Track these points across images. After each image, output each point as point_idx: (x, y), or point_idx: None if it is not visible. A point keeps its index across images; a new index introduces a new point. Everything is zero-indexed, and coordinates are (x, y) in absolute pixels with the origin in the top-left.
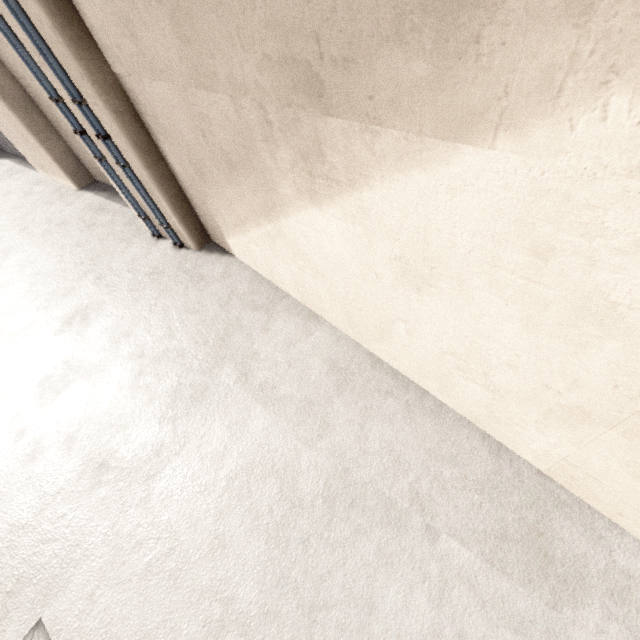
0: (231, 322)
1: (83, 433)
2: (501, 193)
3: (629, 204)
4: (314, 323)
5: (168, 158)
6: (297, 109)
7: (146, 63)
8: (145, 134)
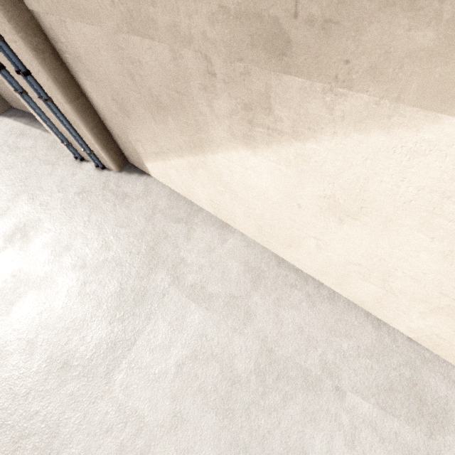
0: (158, 233)
1: (42, 338)
2: None
3: None
4: (227, 232)
5: (89, 93)
6: (250, 64)
7: (69, 3)
8: (65, 71)
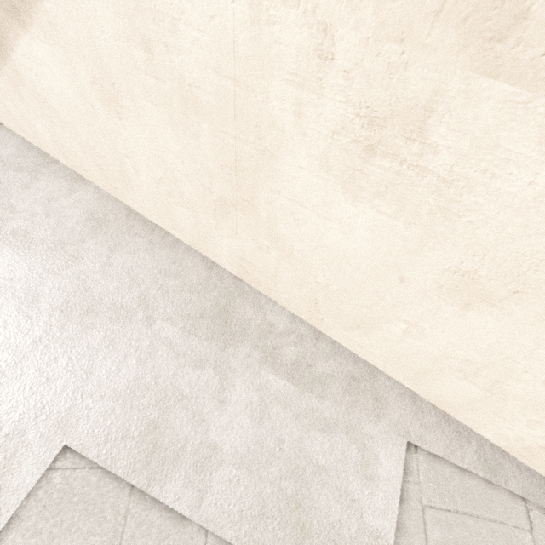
0: None
1: None
2: None
3: None
4: (80, 184)
5: None
6: None
7: None
8: None
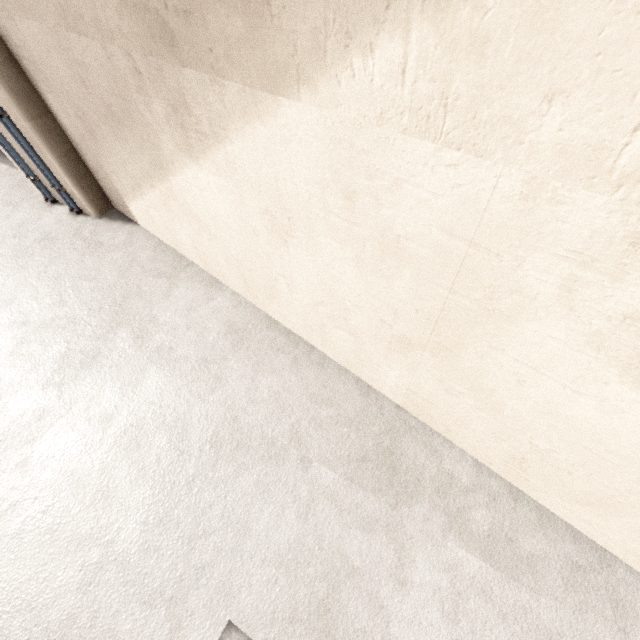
0: (130, 289)
1: None
2: (314, 142)
3: (384, 149)
4: (216, 289)
5: (55, 111)
6: (158, 59)
7: None
8: (25, 81)
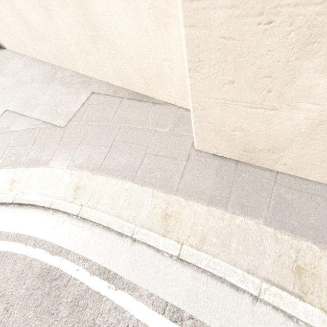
0: (1, 64)
1: None
2: None
3: None
4: (23, 57)
5: None
6: None
7: None
8: None
